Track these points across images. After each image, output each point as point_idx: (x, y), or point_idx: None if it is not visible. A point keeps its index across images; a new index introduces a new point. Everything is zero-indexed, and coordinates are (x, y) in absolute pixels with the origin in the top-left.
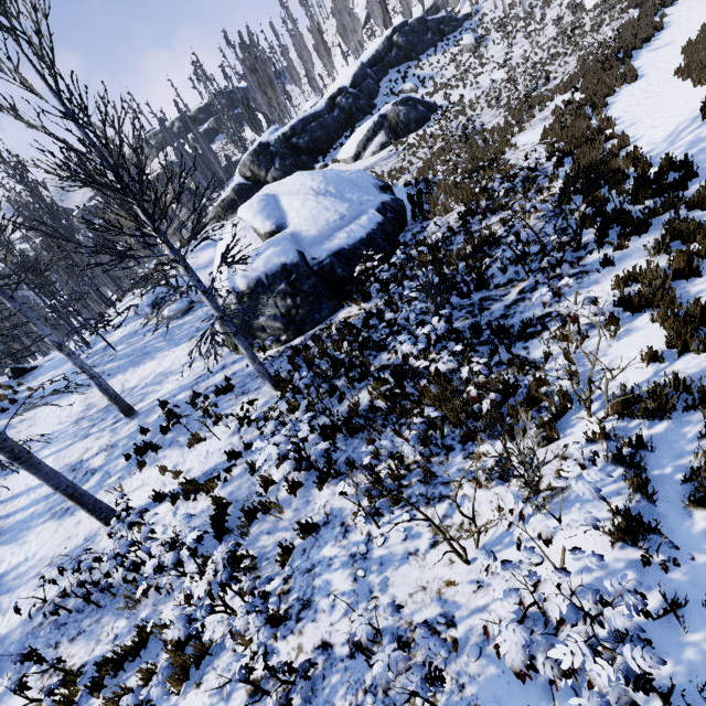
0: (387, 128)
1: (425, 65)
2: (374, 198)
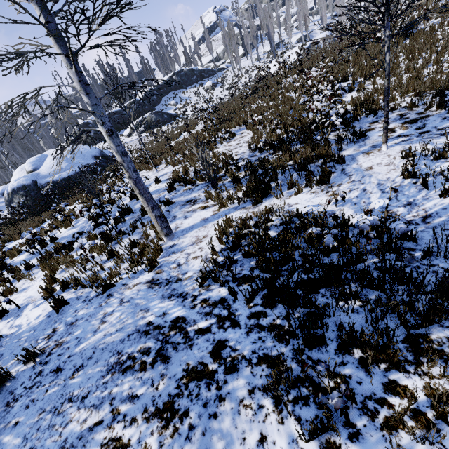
0: (146, 124)
1: (187, 92)
2: (84, 162)
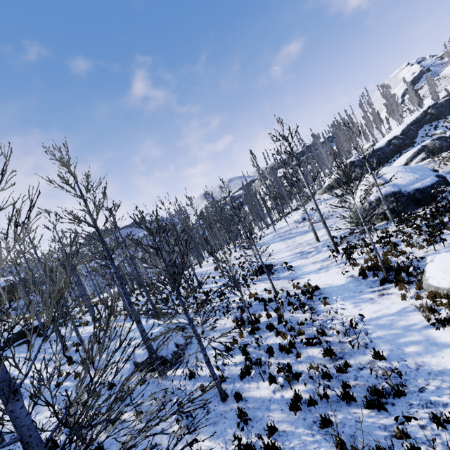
0: (426, 151)
1: None
2: (431, 173)
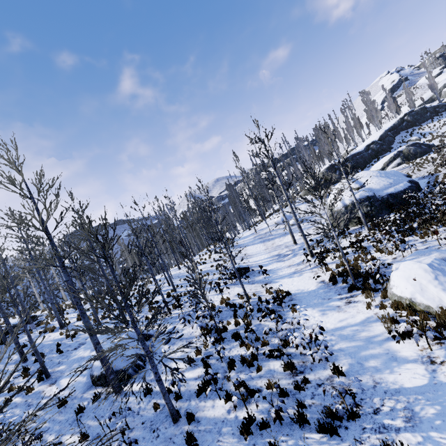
0: (402, 156)
1: (425, 128)
2: (405, 178)
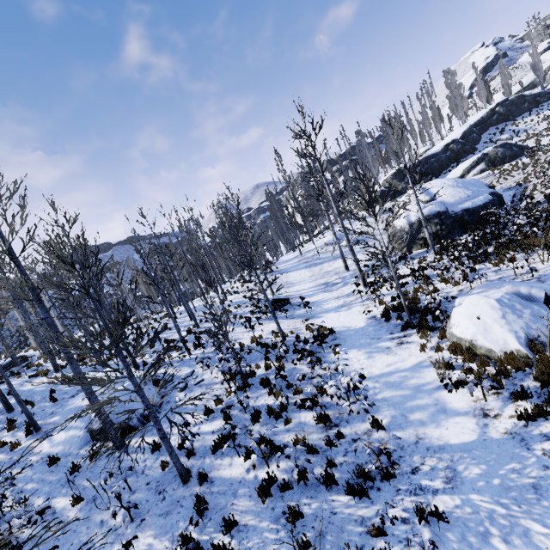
0: (487, 161)
1: (519, 123)
2: (486, 190)
